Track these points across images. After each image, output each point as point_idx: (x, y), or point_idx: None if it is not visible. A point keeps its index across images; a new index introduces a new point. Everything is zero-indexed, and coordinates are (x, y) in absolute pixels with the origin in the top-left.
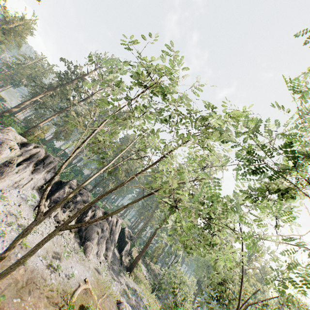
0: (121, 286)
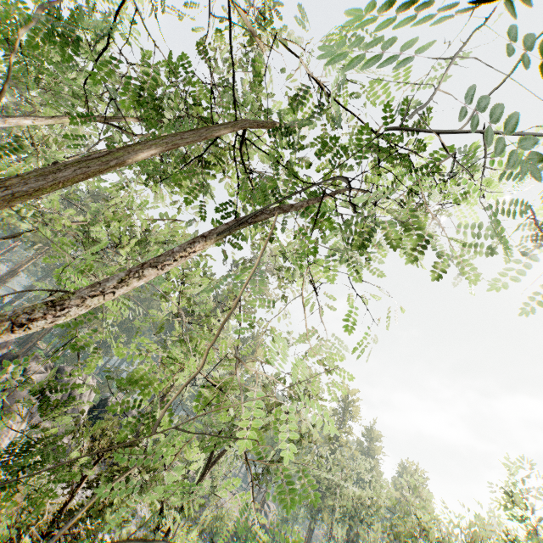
0: (86, 493)
